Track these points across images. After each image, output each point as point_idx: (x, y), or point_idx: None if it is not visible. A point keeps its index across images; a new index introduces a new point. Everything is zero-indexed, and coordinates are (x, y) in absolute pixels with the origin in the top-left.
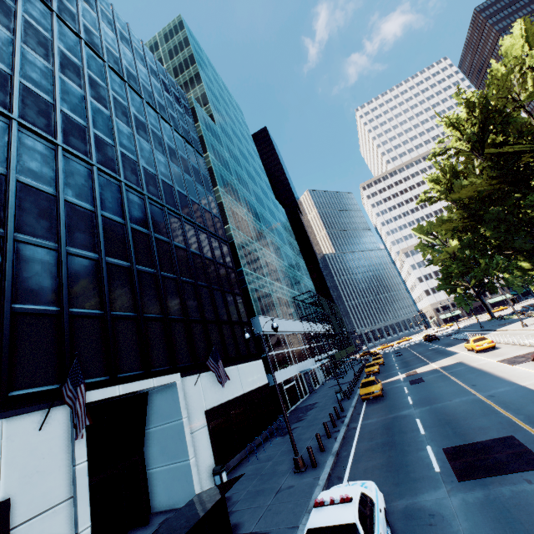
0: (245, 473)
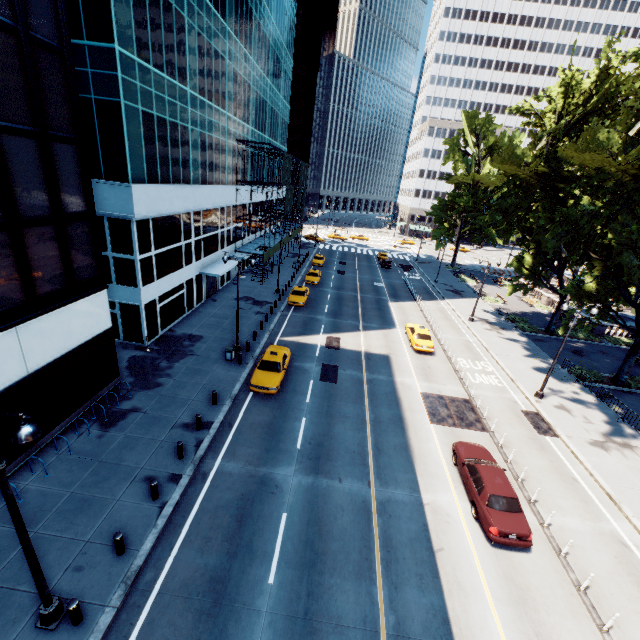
0: None
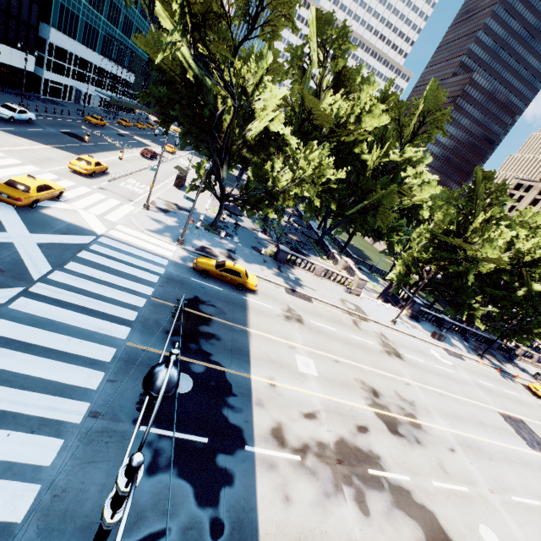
0: None
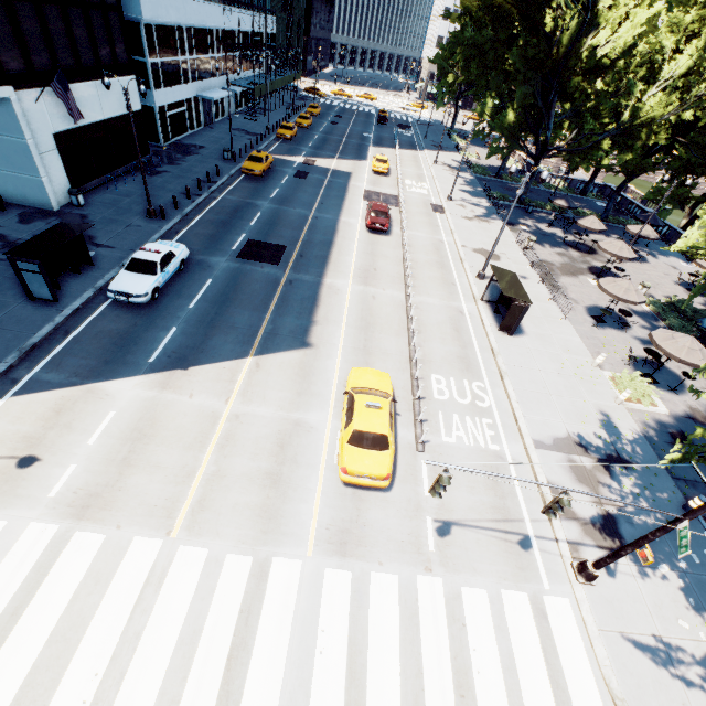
0: (103, 200)
